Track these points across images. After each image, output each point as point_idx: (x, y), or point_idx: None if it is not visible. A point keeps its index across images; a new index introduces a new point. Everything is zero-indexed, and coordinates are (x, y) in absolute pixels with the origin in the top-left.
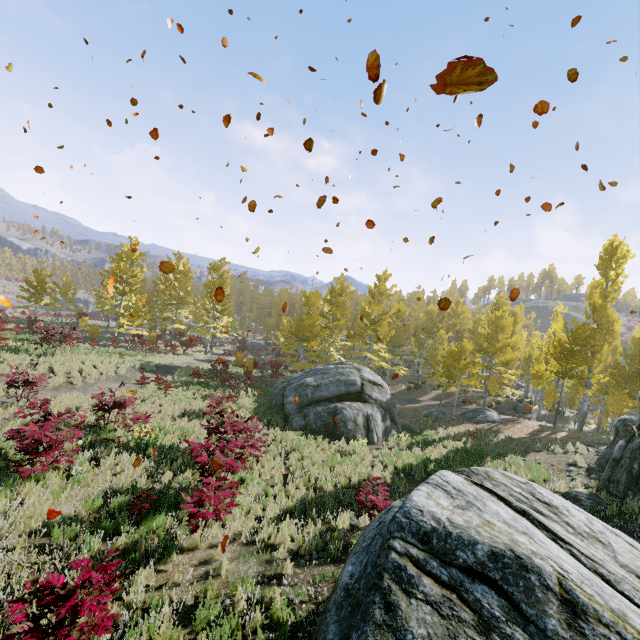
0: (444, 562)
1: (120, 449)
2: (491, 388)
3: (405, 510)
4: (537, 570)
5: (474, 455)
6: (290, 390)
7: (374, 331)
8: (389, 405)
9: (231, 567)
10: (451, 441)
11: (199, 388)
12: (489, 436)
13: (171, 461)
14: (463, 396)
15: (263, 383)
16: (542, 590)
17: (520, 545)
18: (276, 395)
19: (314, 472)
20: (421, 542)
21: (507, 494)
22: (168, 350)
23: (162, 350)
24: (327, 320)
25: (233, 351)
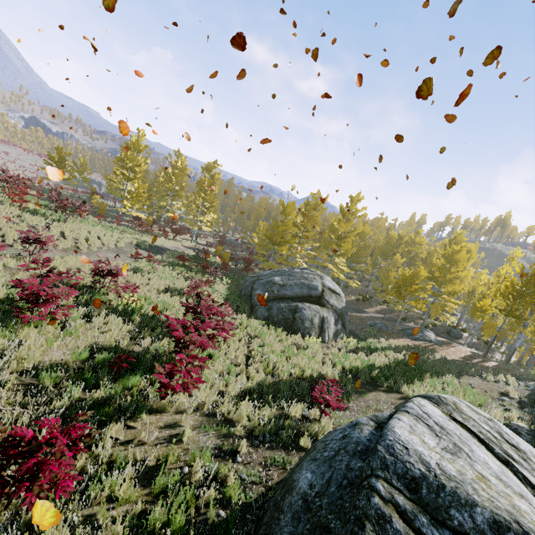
0: (435, 520)
1: (110, 311)
2: (433, 312)
3: (388, 444)
4: None
5: (414, 369)
6: (259, 284)
7: (338, 246)
8: (343, 312)
9: (192, 435)
10: (392, 352)
11: (183, 270)
12: (426, 354)
13: (152, 328)
14: (404, 314)
15: (236, 274)
16: None
17: (524, 515)
18: (246, 287)
19: (272, 359)
20: (408, 488)
21: (477, 431)
22: (161, 234)
23: (156, 233)
24: (298, 230)
25: (214, 244)
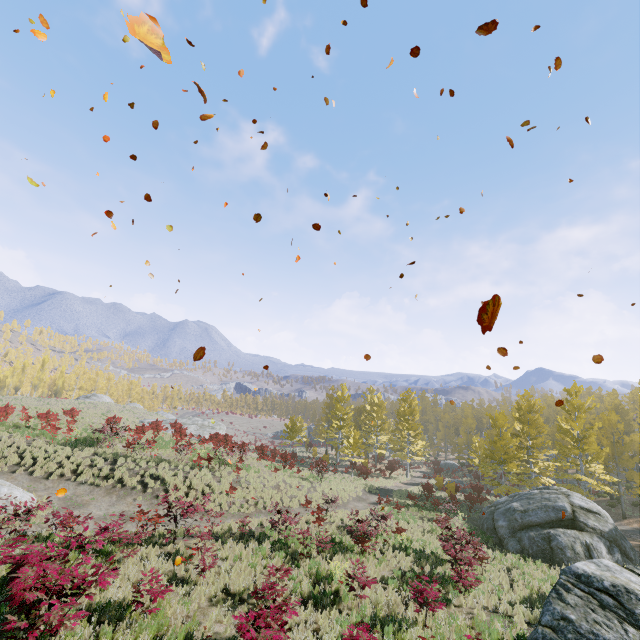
0: (586, 586)
1: (392, 547)
2: None
3: (568, 567)
4: (635, 594)
5: None
6: (498, 514)
7: (580, 450)
8: (613, 536)
9: (487, 618)
10: None
11: (416, 509)
12: None
13: (424, 560)
14: None
15: (468, 507)
16: (636, 600)
17: (630, 586)
18: (486, 519)
19: (535, 584)
20: (575, 578)
21: None
22: (376, 474)
23: (372, 474)
24: (521, 438)
25: (429, 473)
